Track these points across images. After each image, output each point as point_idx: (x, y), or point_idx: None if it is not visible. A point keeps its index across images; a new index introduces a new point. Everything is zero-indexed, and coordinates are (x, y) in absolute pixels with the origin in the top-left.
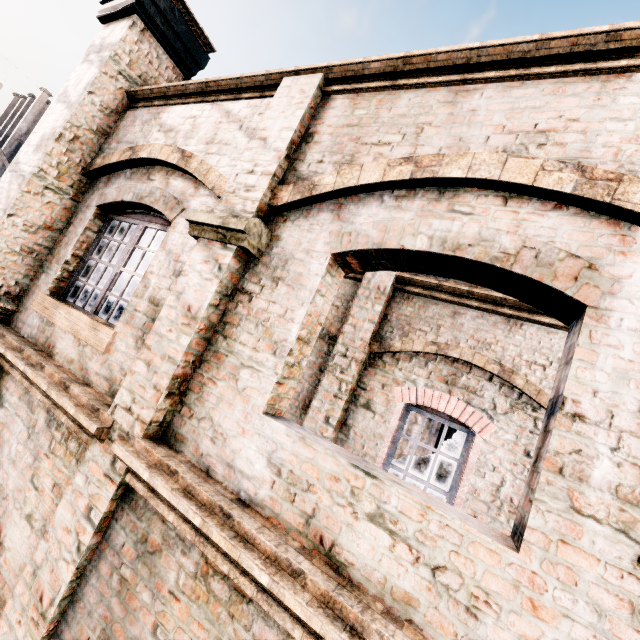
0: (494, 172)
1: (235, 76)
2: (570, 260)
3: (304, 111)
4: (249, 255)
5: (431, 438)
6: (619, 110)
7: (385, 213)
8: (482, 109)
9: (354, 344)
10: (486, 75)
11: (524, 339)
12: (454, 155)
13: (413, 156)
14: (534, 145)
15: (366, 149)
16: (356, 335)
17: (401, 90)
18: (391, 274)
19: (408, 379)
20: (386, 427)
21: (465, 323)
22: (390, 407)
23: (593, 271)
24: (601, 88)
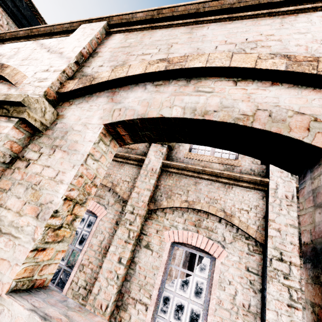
0: (225, 62)
1: (50, 24)
2: (298, 116)
3: (92, 37)
4: (34, 129)
5: (186, 257)
6: (297, 29)
7: (147, 95)
8: (209, 34)
9: (138, 205)
10: (209, 18)
11: (234, 195)
12: (195, 55)
13: (166, 58)
14: (248, 48)
15: (133, 57)
16: (139, 199)
17: (157, 29)
18: (159, 161)
19: (172, 225)
20: (160, 260)
21: (202, 188)
22: (162, 245)
23: (320, 123)
24: (281, 21)
